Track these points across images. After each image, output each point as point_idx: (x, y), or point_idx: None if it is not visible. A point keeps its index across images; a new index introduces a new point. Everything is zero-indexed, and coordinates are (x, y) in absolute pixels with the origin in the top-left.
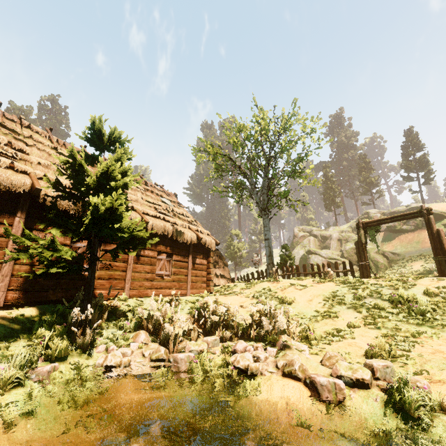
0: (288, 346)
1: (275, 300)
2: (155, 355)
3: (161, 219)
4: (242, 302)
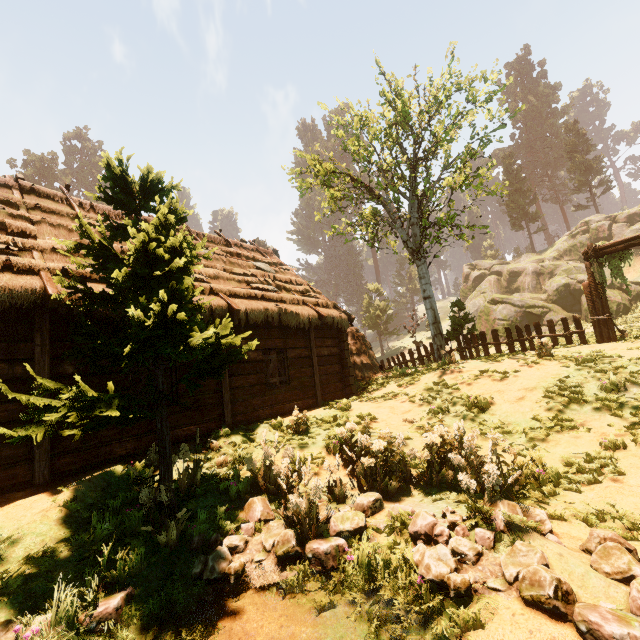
0: (516, 526)
1: (459, 404)
2: (283, 548)
3: (258, 298)
4: (405, 411)
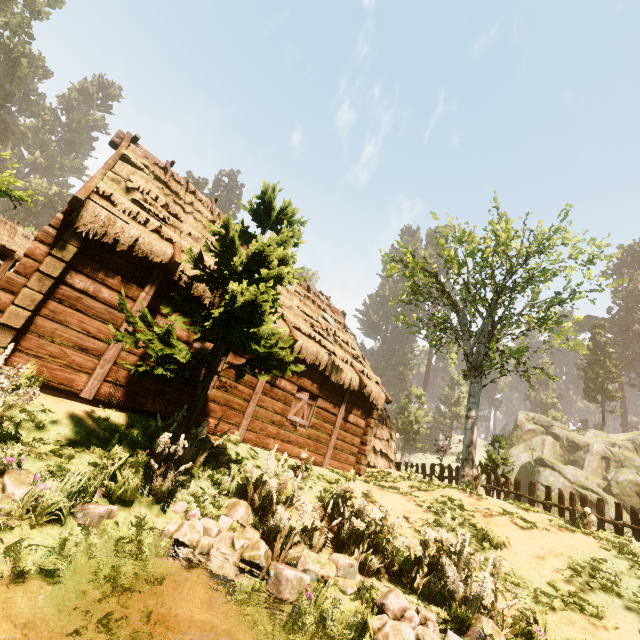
0: None
1: (469, 530)
2: (250, 552)
3: (315, 341)
4: (409, 510)
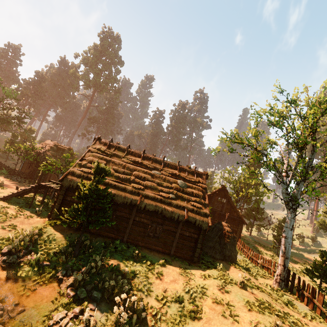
0: None
1: (190, 305)
2: (67, 283)
3: (160, 199)
4: (174, 286)
